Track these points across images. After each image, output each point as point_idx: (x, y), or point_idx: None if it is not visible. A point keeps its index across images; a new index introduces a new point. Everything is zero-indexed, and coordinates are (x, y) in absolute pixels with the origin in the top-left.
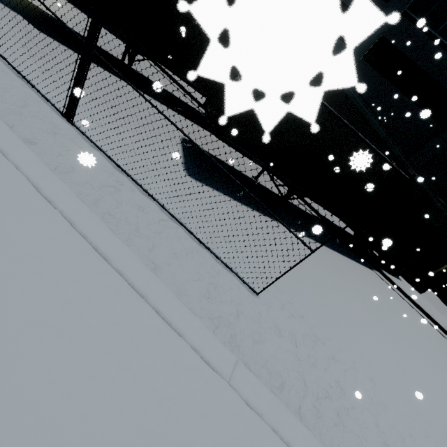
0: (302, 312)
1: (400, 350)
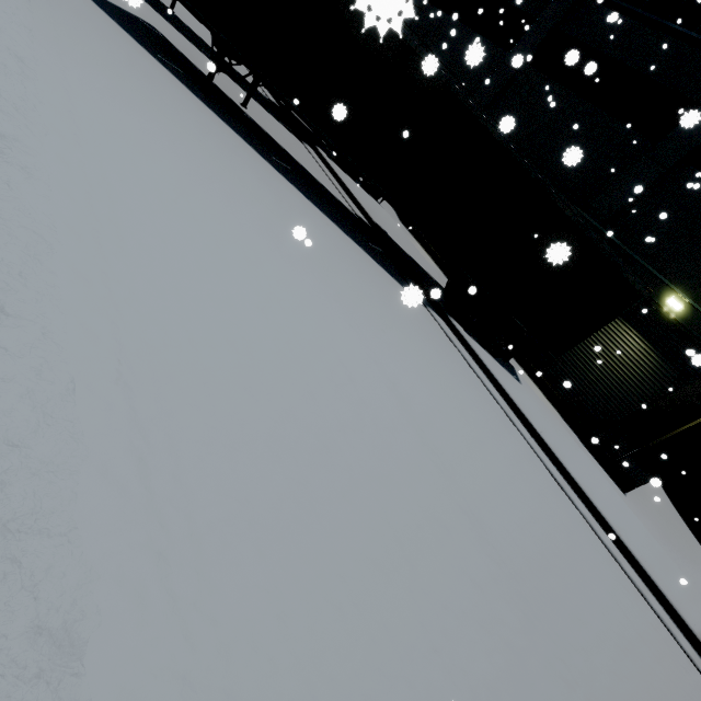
0: (14, 3)
1: (242, 228)
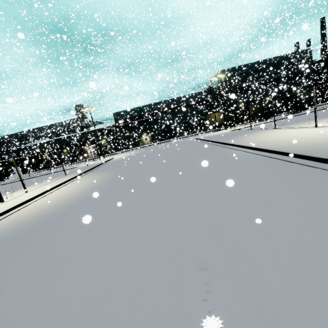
0: None
1: None
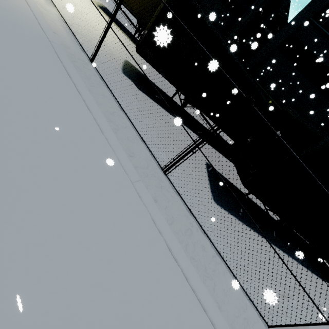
0: None
1: None
